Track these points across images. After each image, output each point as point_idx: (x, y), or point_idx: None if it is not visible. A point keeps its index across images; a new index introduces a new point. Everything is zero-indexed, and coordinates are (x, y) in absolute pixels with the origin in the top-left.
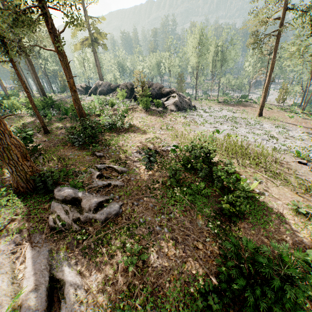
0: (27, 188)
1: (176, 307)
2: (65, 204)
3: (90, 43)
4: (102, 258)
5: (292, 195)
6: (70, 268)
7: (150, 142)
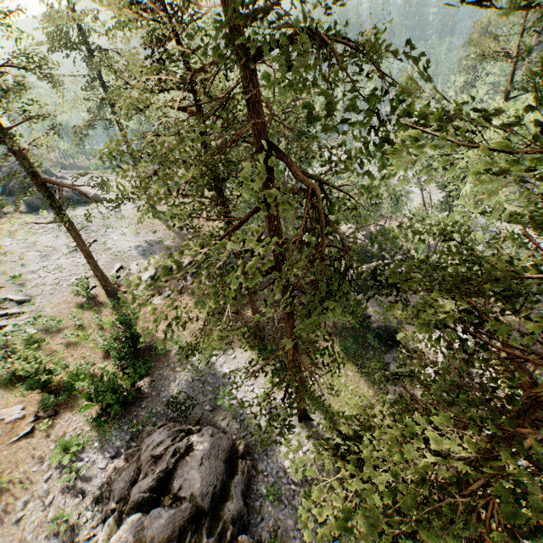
0: None
1: None
2: None
3: None
4: None
5: None
6: None
7: None
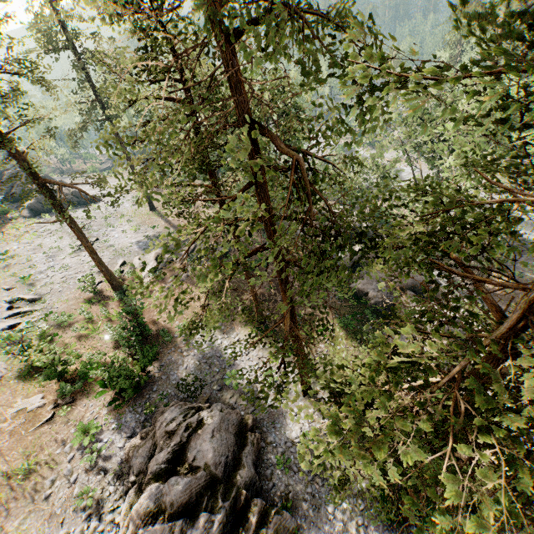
0: None
1: None
2: None
3: None
4: None
5: None
6: None
7: None
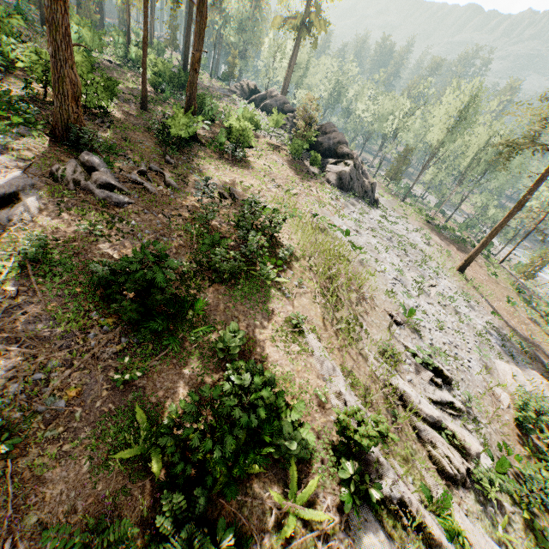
0: (63, 135)
1: (82, 269)
2: (81, 167)
3: (298, 26)
4: (68, 216)
5: (316, 317)
6: (36, 202)
7: (242, 186)
